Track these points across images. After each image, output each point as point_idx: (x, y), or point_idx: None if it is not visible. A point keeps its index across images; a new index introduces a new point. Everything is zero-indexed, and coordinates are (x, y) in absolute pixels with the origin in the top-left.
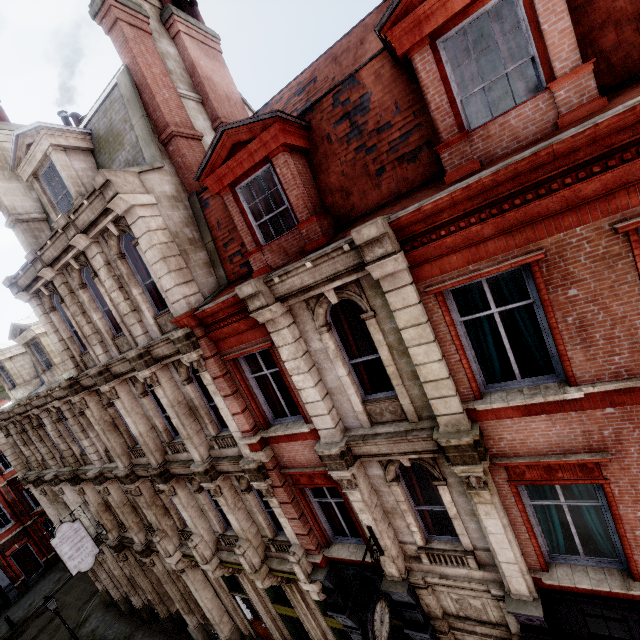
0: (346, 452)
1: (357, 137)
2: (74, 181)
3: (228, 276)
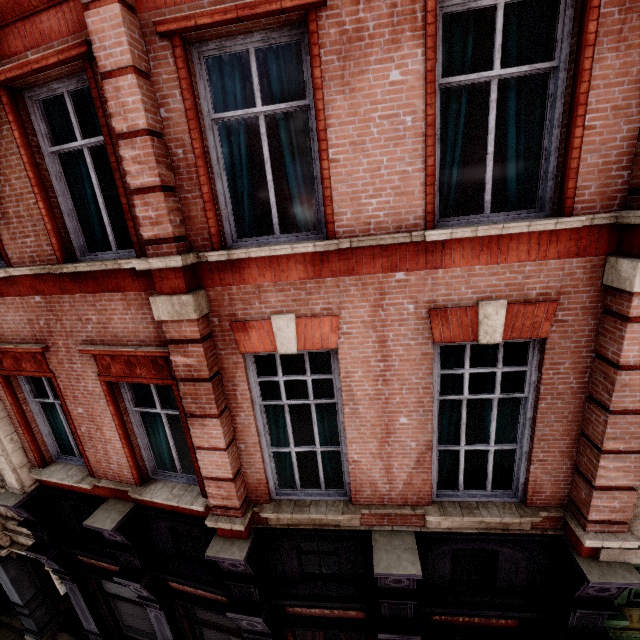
0: None
1: None
2: None
3: None
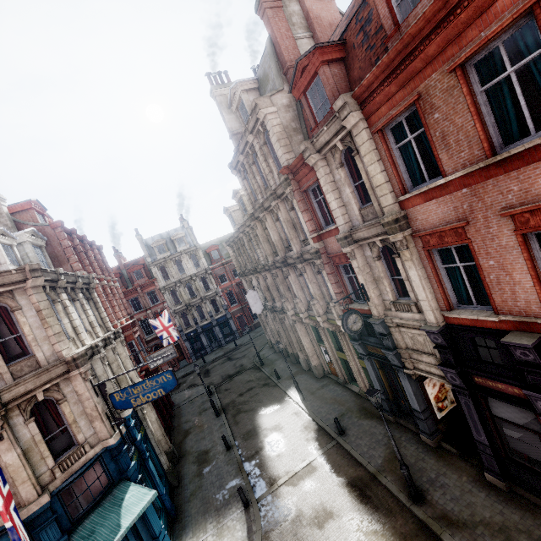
0: (347, 236)
1: (366, 41)
2: (250, 108)
3: None
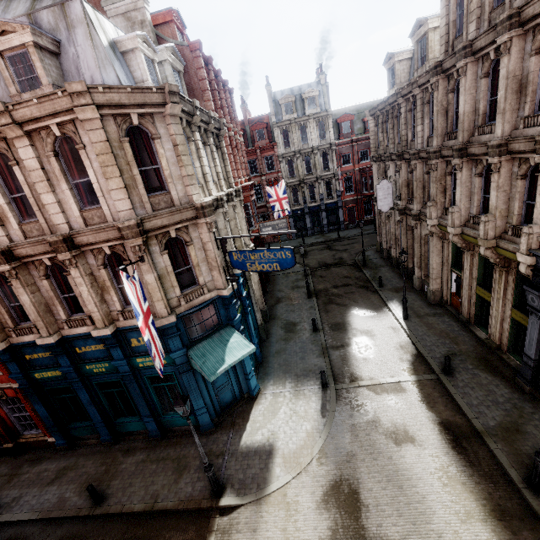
0: None
1: None
2: None
3: None
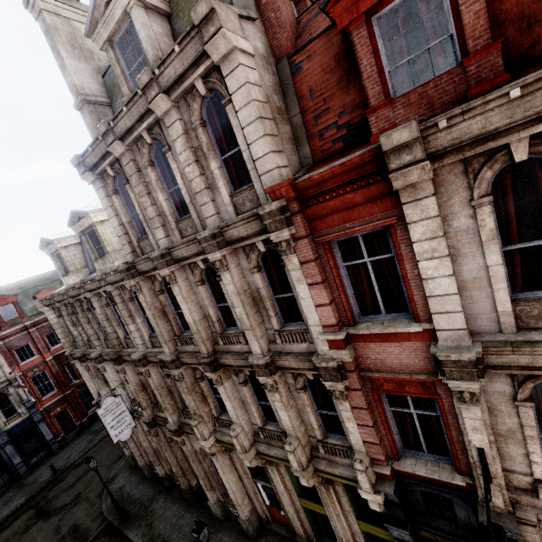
0: (482, 359)
1: None
2: (152, 43)
3: (314, 155)
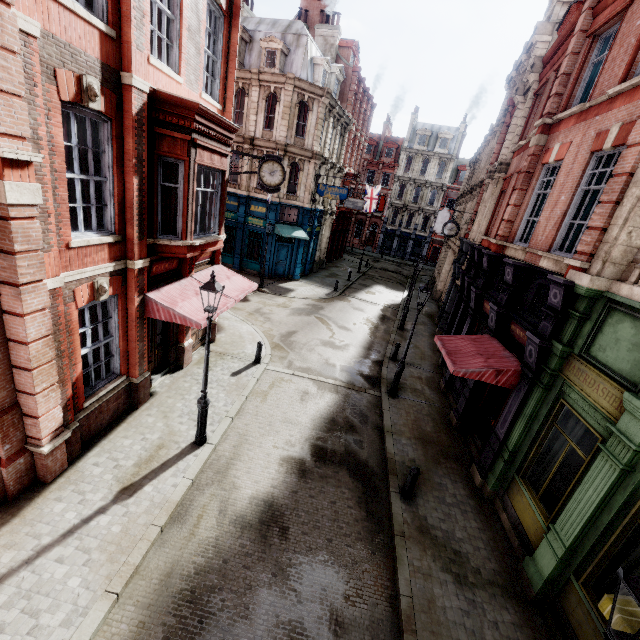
0: (492, 171)
1: None
2: None
3: None
